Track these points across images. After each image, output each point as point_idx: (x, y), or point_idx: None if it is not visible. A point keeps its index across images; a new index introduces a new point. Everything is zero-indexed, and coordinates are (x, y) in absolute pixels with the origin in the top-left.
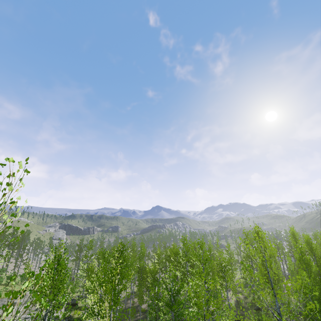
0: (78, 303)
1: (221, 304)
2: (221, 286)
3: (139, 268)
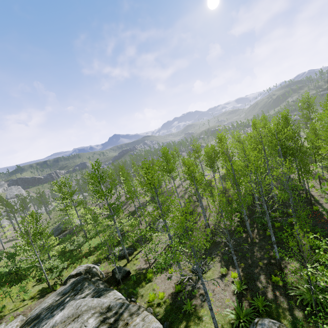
0: (125, 266)
1: (327, 181)
2: (324, 159)
3: (230, 174)
